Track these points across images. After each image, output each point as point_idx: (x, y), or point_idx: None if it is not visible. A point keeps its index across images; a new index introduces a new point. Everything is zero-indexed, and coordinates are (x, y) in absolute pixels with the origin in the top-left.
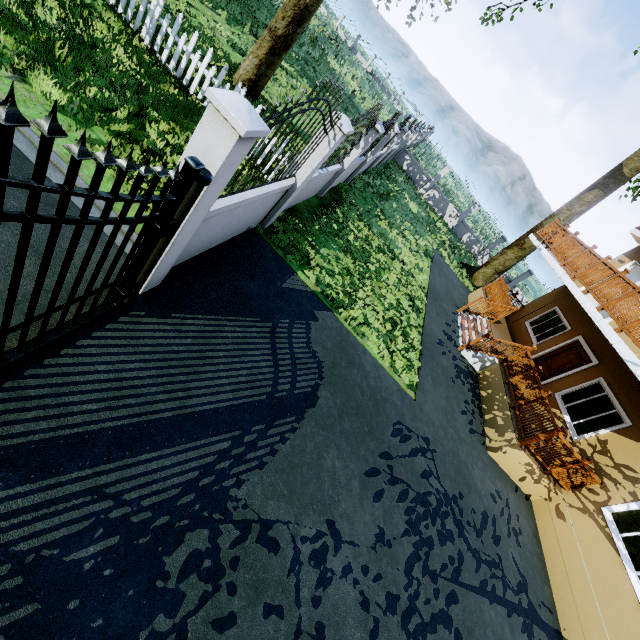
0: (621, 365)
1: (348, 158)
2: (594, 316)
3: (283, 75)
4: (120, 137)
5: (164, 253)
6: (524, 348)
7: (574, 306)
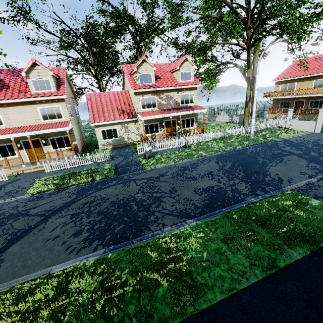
0: (309, 96)
1: (266, 117)
2: (307, 96)
3: (214, 126)
4: (288, 133)
5: (321, 125)
6: (299, 109)
7: (283, 98)
